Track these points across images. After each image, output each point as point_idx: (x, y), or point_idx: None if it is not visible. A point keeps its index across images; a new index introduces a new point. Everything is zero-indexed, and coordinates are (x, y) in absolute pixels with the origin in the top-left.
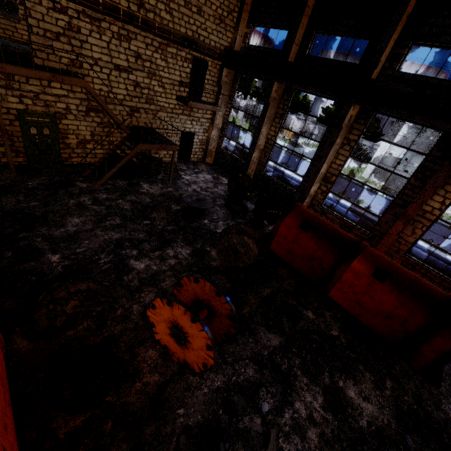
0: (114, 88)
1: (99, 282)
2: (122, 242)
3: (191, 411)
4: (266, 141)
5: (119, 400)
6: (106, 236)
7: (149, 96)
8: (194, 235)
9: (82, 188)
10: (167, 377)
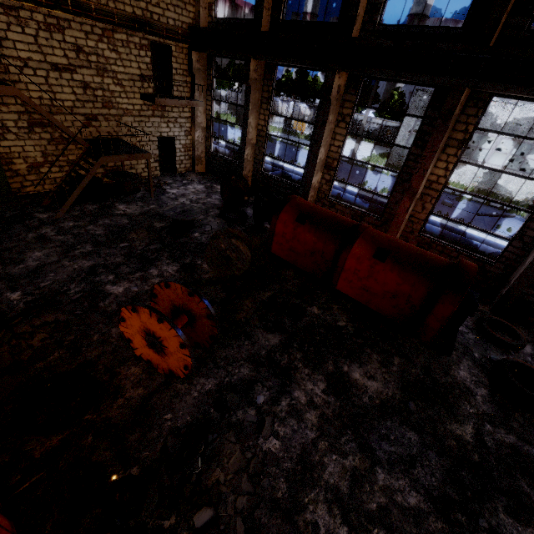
0: (58, 94)
1: (70, 312)
2: (96, 269)
3: (179, 414)
4: (258, 134)
5: (99, 417)
6: (76, 265)
7: (105, 98)
8: (182, 250)
9: (42, 219)
10: (152, 389)
